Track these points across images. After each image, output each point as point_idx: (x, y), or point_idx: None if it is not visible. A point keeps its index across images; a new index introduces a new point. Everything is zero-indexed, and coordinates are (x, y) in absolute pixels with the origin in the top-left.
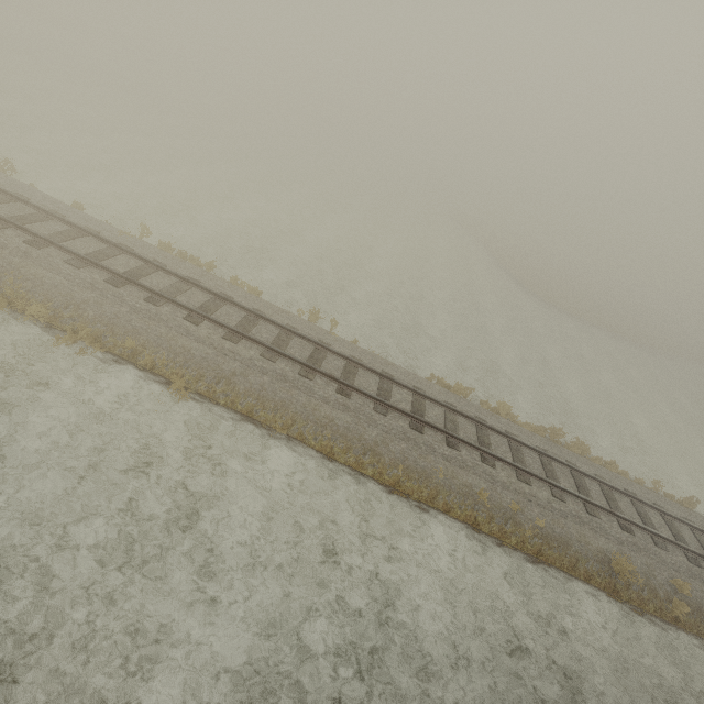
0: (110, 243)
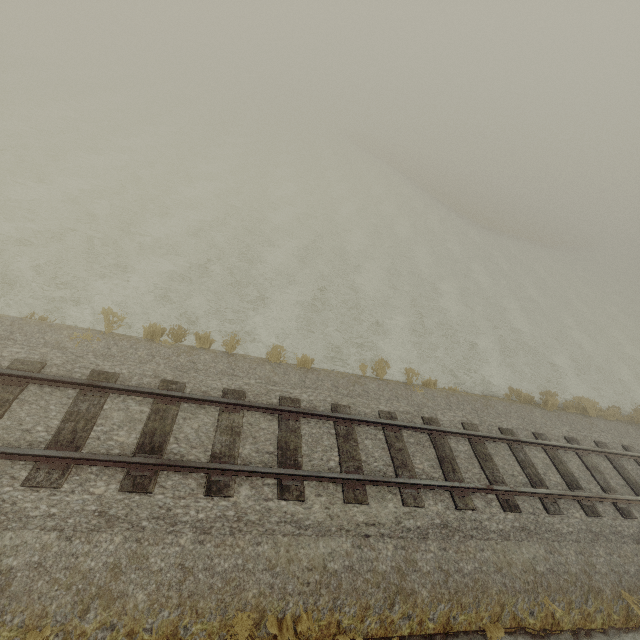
0: (79, 384)
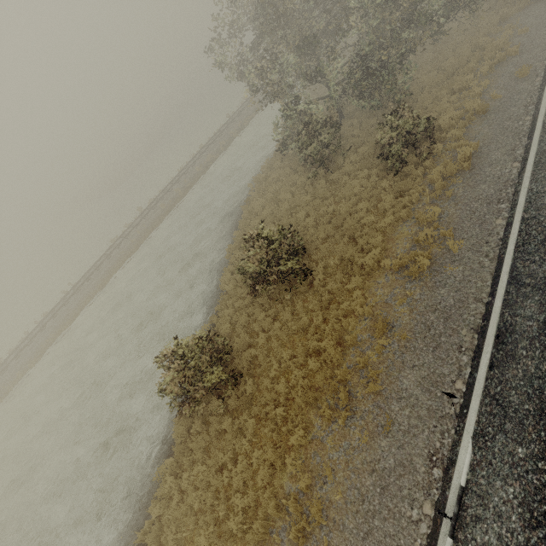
0: (0, 366)
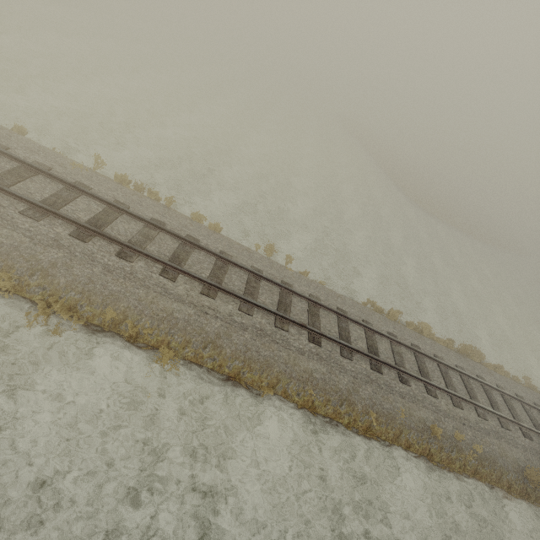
0: (66, 183)
